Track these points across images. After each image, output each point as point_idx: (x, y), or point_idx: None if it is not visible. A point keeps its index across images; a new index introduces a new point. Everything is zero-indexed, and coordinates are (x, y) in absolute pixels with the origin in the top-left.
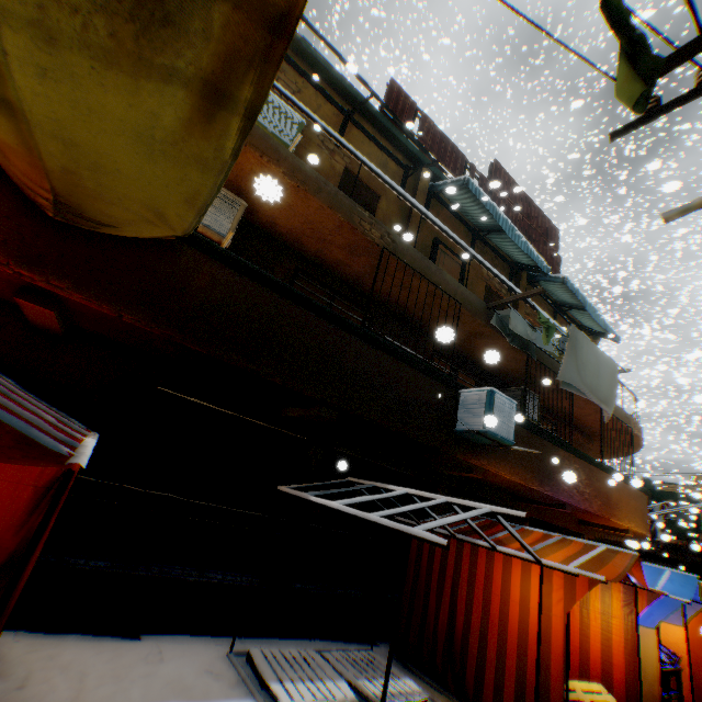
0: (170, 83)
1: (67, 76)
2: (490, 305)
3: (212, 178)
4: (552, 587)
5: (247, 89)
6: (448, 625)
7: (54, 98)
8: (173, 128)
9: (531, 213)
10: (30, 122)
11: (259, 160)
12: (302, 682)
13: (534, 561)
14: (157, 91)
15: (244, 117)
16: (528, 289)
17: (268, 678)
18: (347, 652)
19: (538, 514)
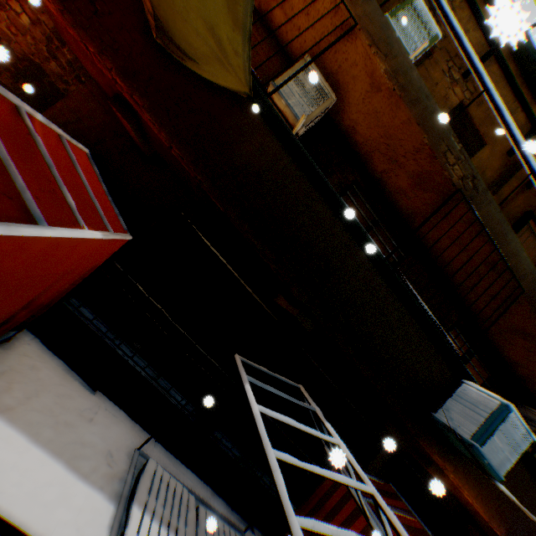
0: None
1: None
2: None
3: None
4: None
5: None
6: None
7: None
8: None
9: None
10: None
11: (366, 50)
12: (157, 525)
13: None
14: None
15: None
16: None
17: (136, 499)
18: (219, 520)
19: None
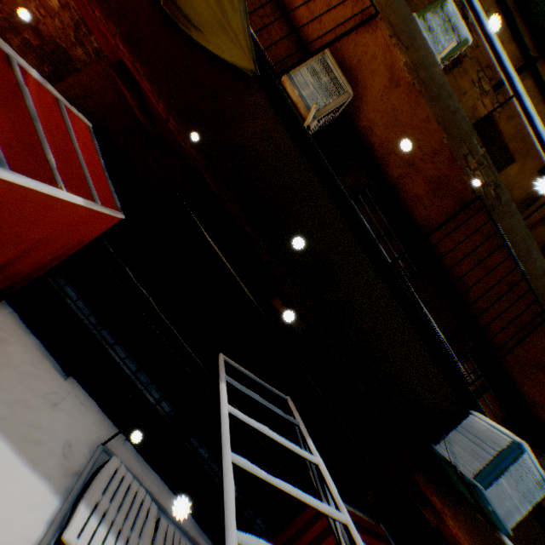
0: None
1: None
2: None
3: None
4: None
5: None
6: None
7: None
8: None
9: None
10: None
11: (386, 41)
12: (105, 530)
13: None
14: None
15: None
16: None
17: (86, 497)
18: (181, 538)
19: None
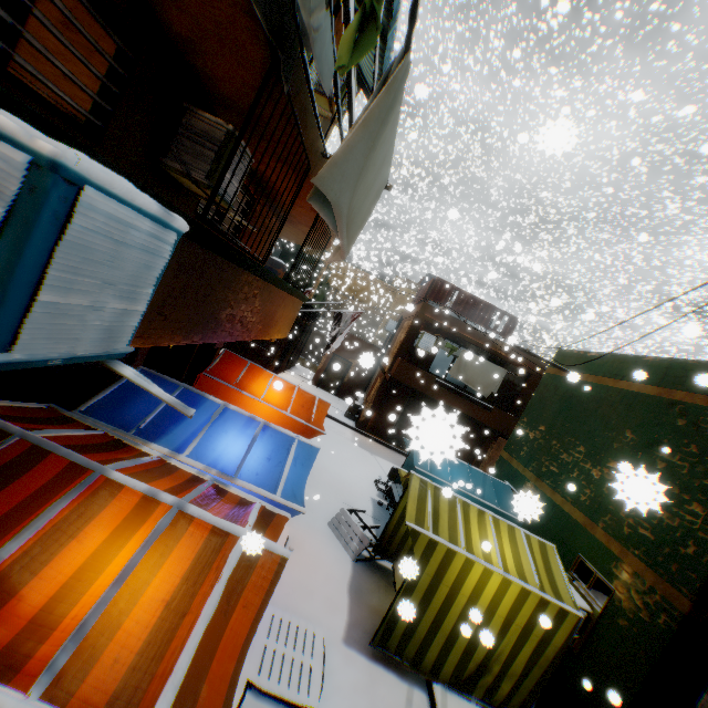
0: None
1: None
2: None
3: None
4: None
5: None
6: None
7: None
8: None
9: None
10: None
11: None
12: None
13: None
14: None
15: None
16: None
17: None
18: None
19: None
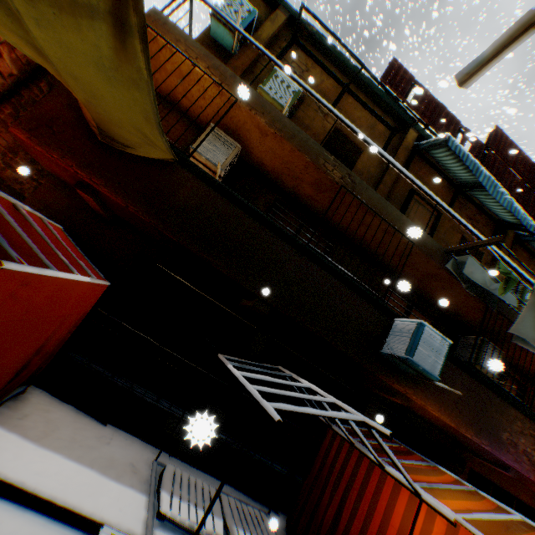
0: (95, 20)
1: (47, 23)
2: (447, 250)
3: (147, 97)
4: (432, 527)
5: (132, 15)
6: (331, 522)
7: (51, 42)
8: (111, 57)
9: (532, 177)
10: (54, 64)
11: (248, 113)
12: (186, 503)
13: (415, 492)
14: (90, 27)
15: (140, 41)
16: (513, 247)
17: (163, 487)
18: (242, 503)
19: (481, 469)
